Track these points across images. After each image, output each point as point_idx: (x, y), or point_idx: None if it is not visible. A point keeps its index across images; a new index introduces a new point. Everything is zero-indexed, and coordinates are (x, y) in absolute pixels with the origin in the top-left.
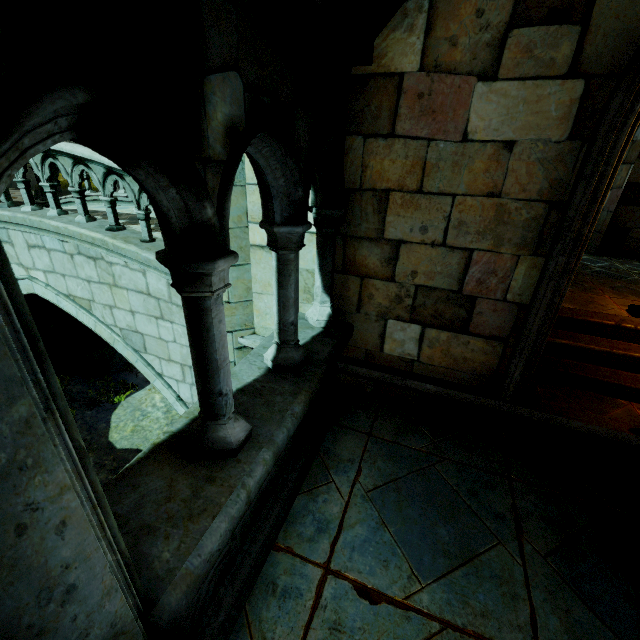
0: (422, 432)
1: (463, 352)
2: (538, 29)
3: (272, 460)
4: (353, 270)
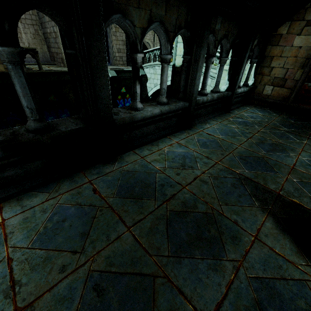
0: (266, 108)
1: (281, 92)
2: (309, 27)
3: (243, 91)
4: (261, 74)
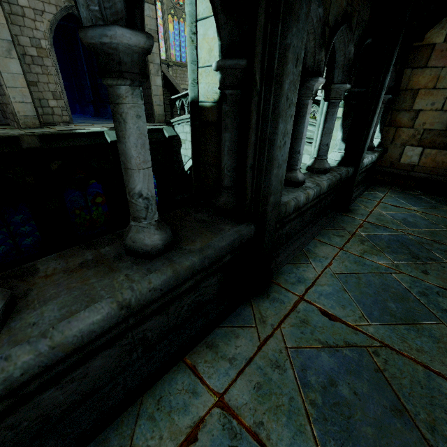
0: (415, 191)
1: (442, 159)
2: None
3: (371, 160)
4: (393, 125)
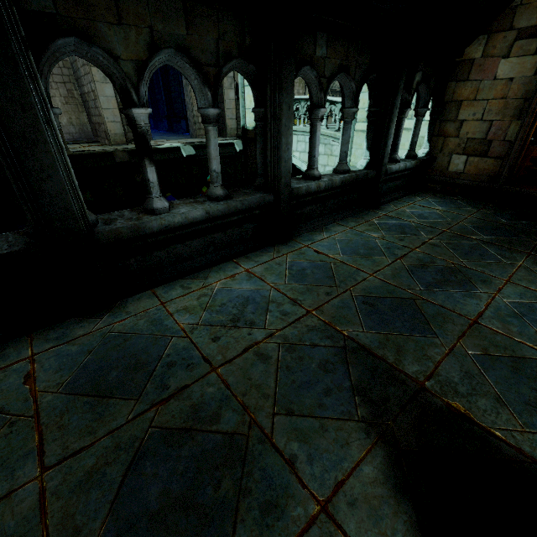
0: (457, 197)
1: (484, 166)
2: (524, 41)
3: (404, 167)
4: (441, 134)
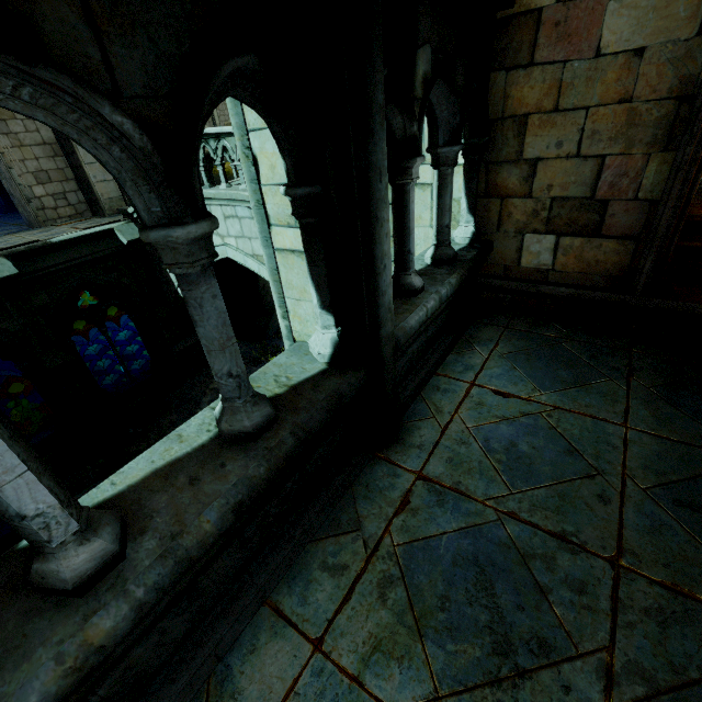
0: (553, 326)
1: (596, 255)
2: None
3: (438, 302)
4: (494, 193)
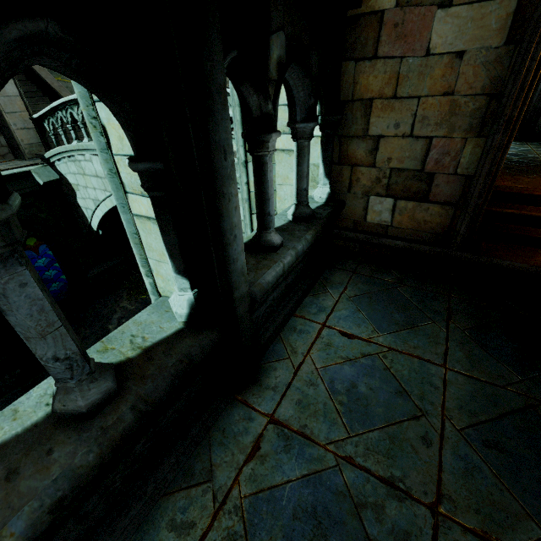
0: (391, 272)
1: (424, 216)
2: None
3: (295, 257)
4: (346, 161)
